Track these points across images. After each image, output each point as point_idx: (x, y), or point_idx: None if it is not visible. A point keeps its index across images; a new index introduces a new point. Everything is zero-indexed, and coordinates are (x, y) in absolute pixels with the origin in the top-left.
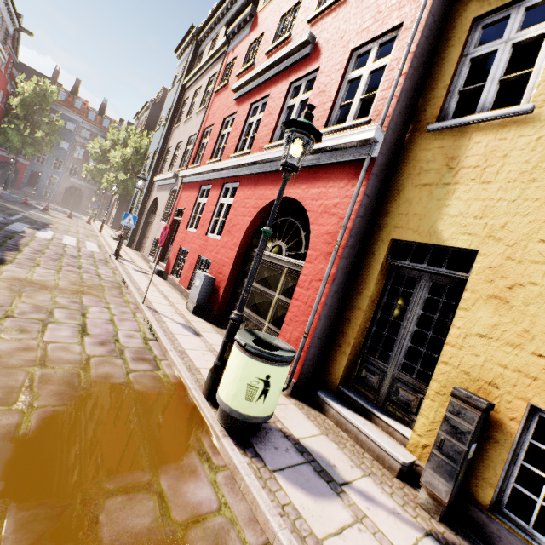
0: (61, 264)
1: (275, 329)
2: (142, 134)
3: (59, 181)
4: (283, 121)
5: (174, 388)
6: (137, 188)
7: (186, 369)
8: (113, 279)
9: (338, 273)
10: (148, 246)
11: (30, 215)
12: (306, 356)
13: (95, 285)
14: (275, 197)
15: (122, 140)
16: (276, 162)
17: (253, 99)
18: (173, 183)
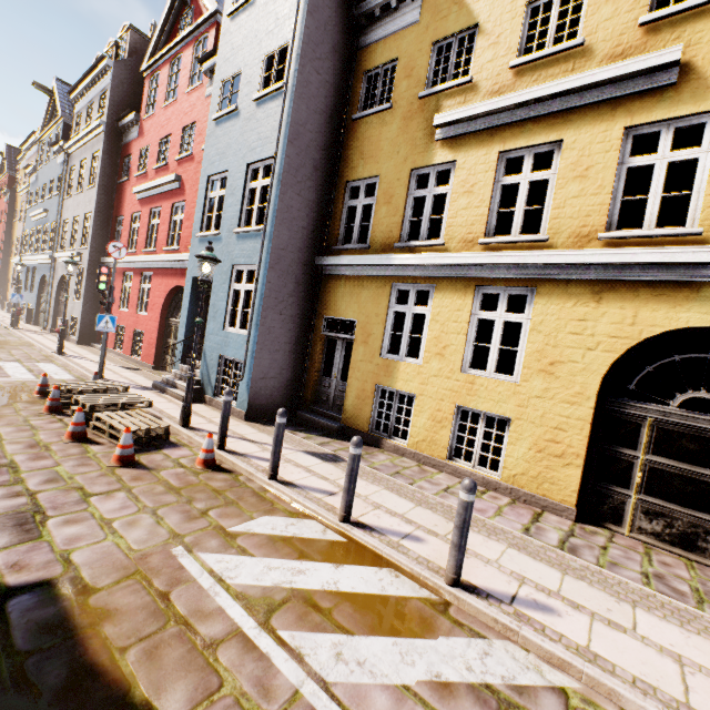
0: None
1: None
2: None
3: None
4: None
5: None
6: None
7: None
8: None
9: None
10: None
11: None
12: None
13: None
14: None
15: None
16: None
17: None
18: None
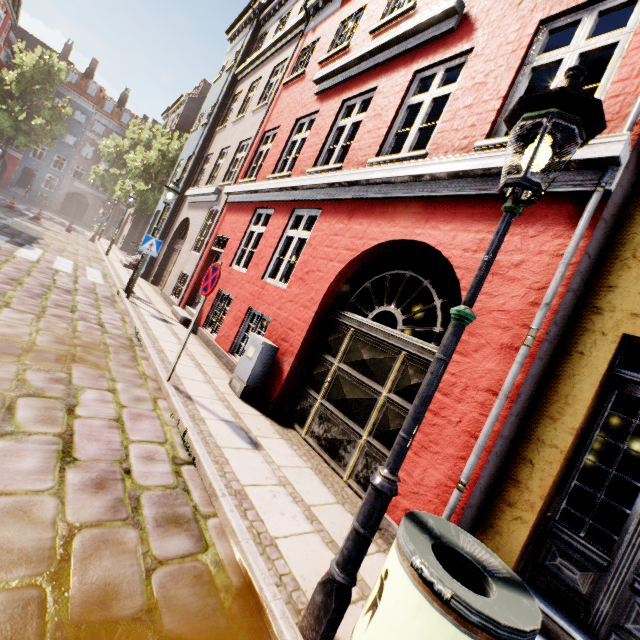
0: (46, 303)
1: (382, 449)
2: (172, 136)
3: (59, 184)
4: (400, 126)
5: (240, 607)
6: (165, 203)
7: (256, 545)
8: (122, 332)
9: (526, 384)
10: (171, 281)
11: (13, 223)
12: (458, 522)
13: (95, 343)
14: (388, 238)
15: (144, 141)
16: (392, 184)
17: (347, 93)
18: (213, 201)
